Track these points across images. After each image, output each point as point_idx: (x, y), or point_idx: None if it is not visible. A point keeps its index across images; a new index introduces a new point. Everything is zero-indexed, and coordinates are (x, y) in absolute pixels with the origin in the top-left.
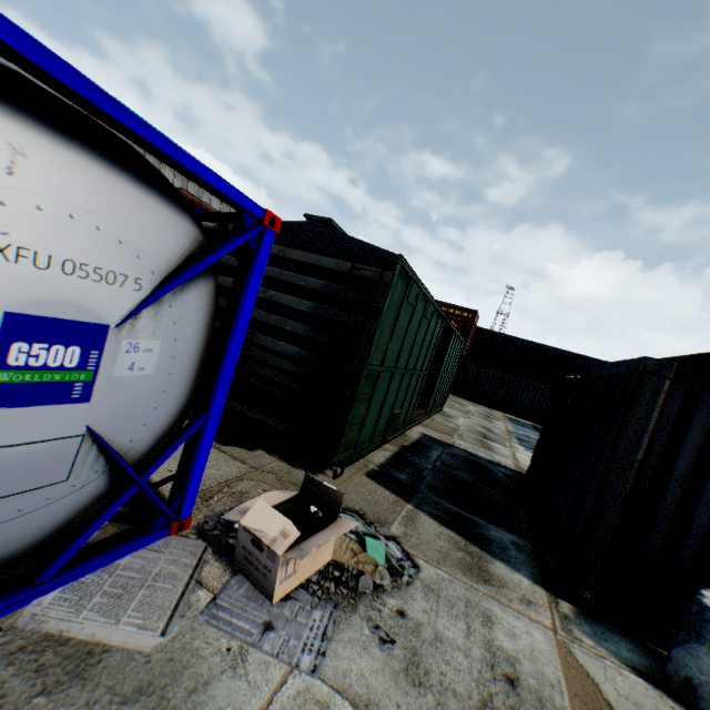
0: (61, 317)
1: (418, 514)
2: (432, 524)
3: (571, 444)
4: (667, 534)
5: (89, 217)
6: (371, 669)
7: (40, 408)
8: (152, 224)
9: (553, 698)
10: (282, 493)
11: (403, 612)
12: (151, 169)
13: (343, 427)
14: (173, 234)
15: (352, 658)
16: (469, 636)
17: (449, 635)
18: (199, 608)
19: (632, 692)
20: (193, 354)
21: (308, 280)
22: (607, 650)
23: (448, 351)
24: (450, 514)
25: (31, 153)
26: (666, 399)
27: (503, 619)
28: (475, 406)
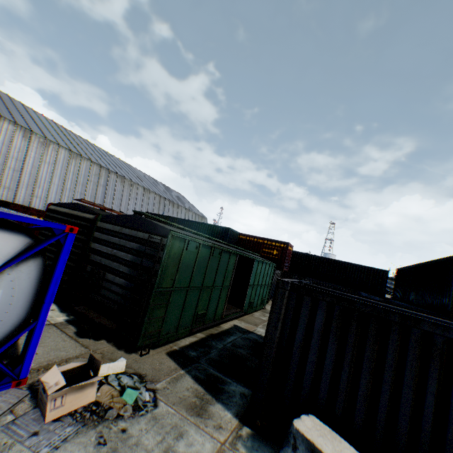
0: None
1: (185, 375)
2: (189, 381)
3: None
4: (295, 381)
5: None
6: None
7: None
8: None
9: None
10: (80, 363)
11: (125, 429)
12: (2, 220)
13: (142, 324)
14: (13, 244)
15: (73, 450)
16: (159, 443)
17: (145, 442)
18: (3, 423)
19: None
20: (29, 293)
21: (131, 244)
22: None
23: (254, 271)
24: (209, 375)
25: None
26: (289, 301)
27: (191, 435)
28: None
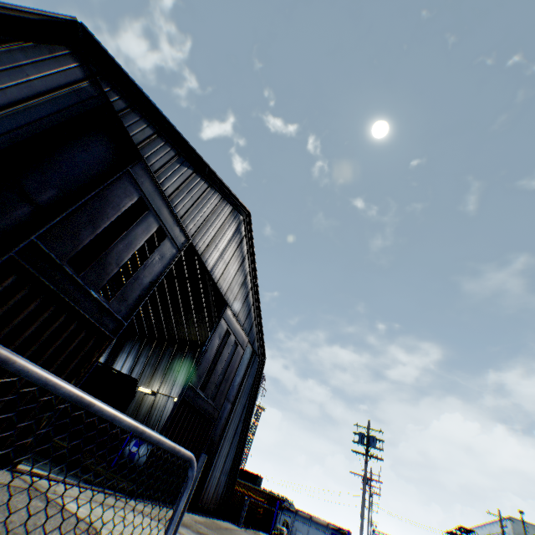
0: None
1: None
2: None
3: None
4: None
5: None
6: None
7: None
8: None
9: None
10: None
11: None
12: None
13: None
14: None
15: None
16: None
17: None
18: None
19: None
20: None
21: None
22: None
23: None
24: None
25: None
26: None
27: None
28: None
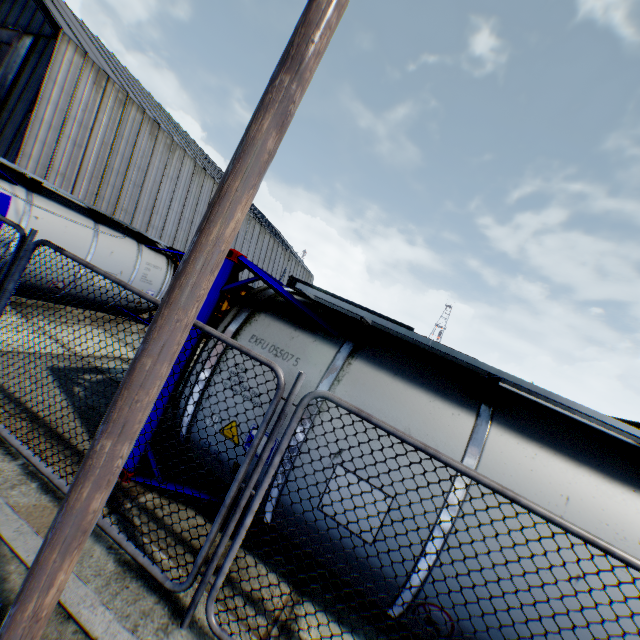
0: None
1: None
2: None
3: None
4: None
5: None
6: None
7: None
8: None
9: None
10: None
11: None
12: None
13: None
14: None
15: None
16: None
17: None
18: None
19: None
20: None
21: None
22: None
23: None
24: None
25: None
26: None
27: None
28: None
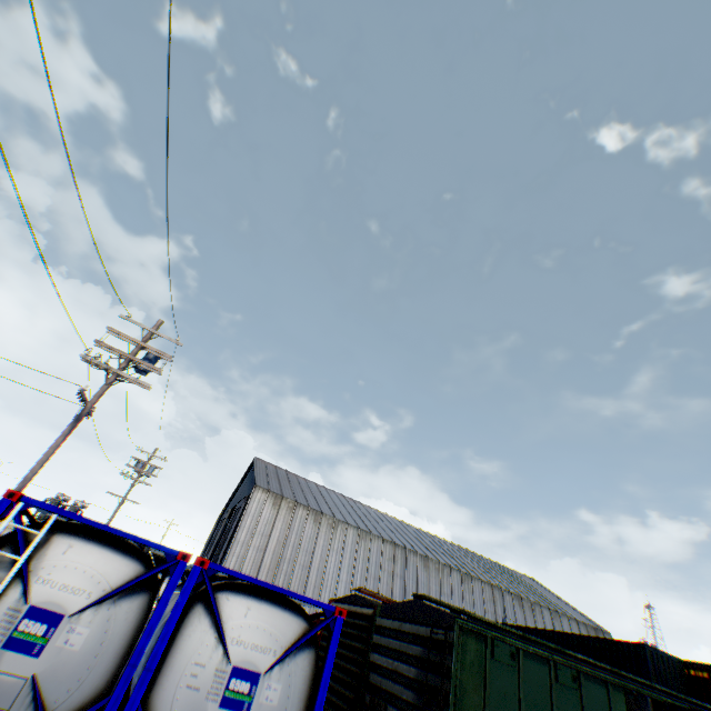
0: (247, 667)
1: None
2: None
3: None
4: None
5: (263, 625)
6: None
7: (233, 710)
8: (285, 623)
9: None
10: None
11: None
12: (288, 600)
13: None
14: (293, 626)
15: None
16: None
17: None
18: None
19: None
20: (301, 696)
21: (413, 646)
22: None
23: None
24: None
25: (252, 607)
26: None
27: None
28: None
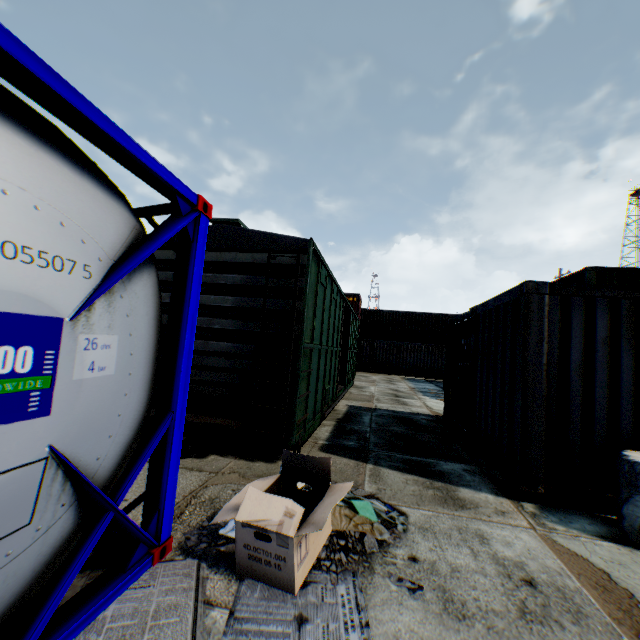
0: (6, 311)
1: (380, 469)
2: (395, 474)
3: (481, 372)
4: (582, 417)
5: (24, 195)
6: (416, 622)
7: None
8: (91, 208)
9: (566, 584)
10: (263, 480)
11: (414, 558)
12: (80, 152)
13: (293, 407)
14: (113, 220)
15: (395, 618)
16: (477, 557)
17: (462, 563)
18: (219, 630)
19: (612, 556)
20: (147, 351)
21: (228, 277)
22: (576, 530)
23: (350, 328)
24: (405, 462)
25: None
26: (549, 311)
27: (493, 533)
28: (376, 376)
